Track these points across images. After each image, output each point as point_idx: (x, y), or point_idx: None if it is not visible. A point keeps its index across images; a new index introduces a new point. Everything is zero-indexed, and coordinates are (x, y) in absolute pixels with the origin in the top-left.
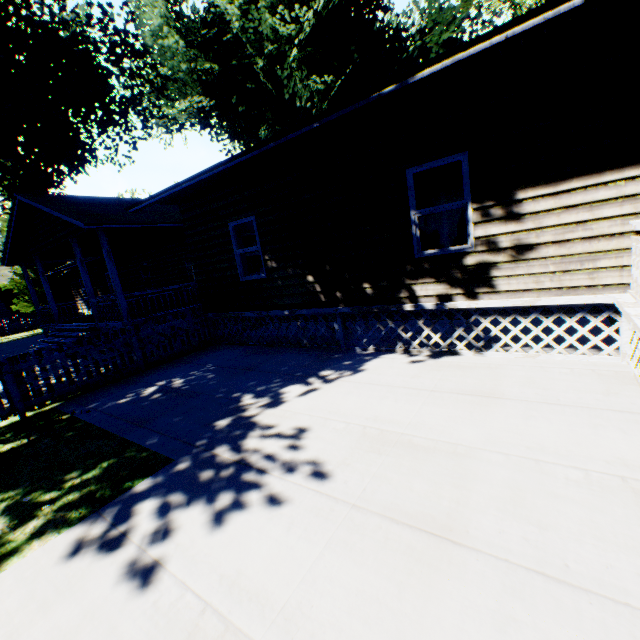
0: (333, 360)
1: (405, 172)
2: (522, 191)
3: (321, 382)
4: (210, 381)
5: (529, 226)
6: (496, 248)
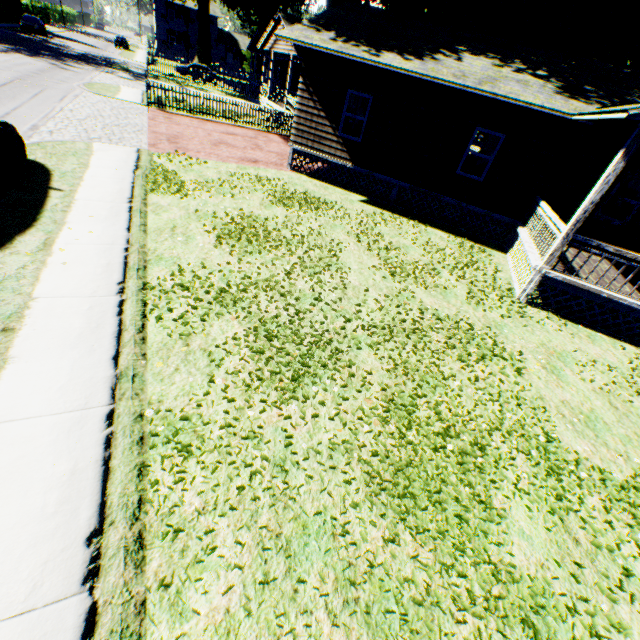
0: None
1: None
2: None
3: None
4: None
5: None
6: None
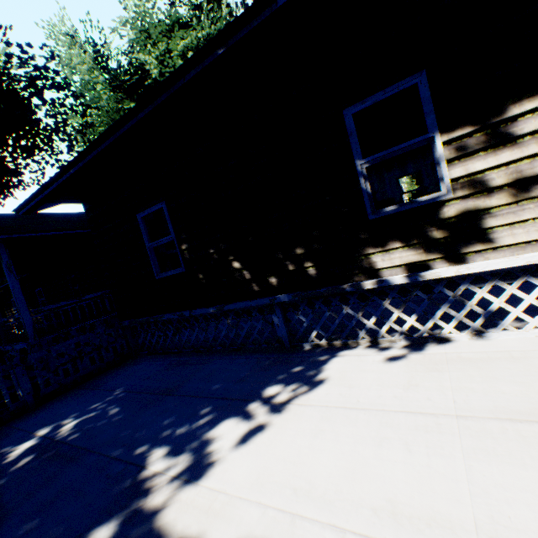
0: (278, 366)
1: (342, 114)
2: (514, 105)
3: (268, 410)
4: (110, 421)
5: (533, 150)
6: (485, 189)
